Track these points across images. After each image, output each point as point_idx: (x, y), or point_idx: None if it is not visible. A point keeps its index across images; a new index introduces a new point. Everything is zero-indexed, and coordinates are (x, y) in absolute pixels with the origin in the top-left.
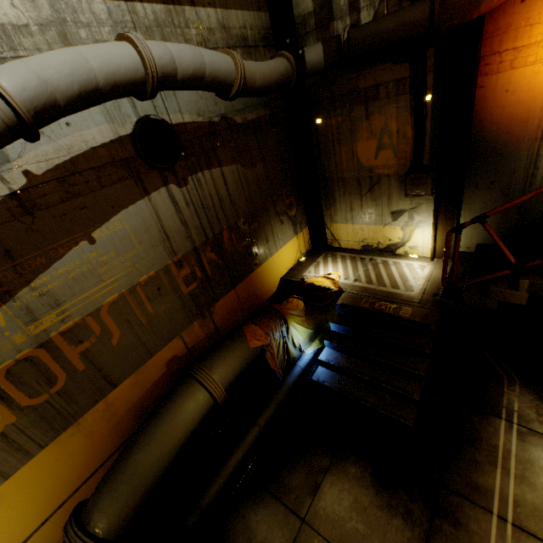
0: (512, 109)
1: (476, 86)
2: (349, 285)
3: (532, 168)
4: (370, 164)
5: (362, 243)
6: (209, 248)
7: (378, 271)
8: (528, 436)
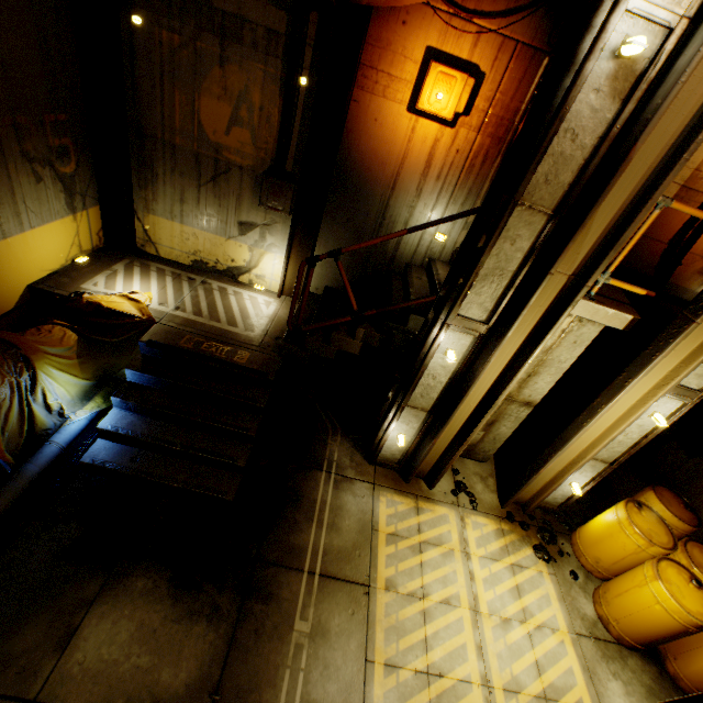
0: (377, 145)
1: (352, 98)
2: (167, 314)
3: (382, 217)
4: (218, 139)
5: (194, 256)
6: None
7: (213, 301)
8: (342, 483)
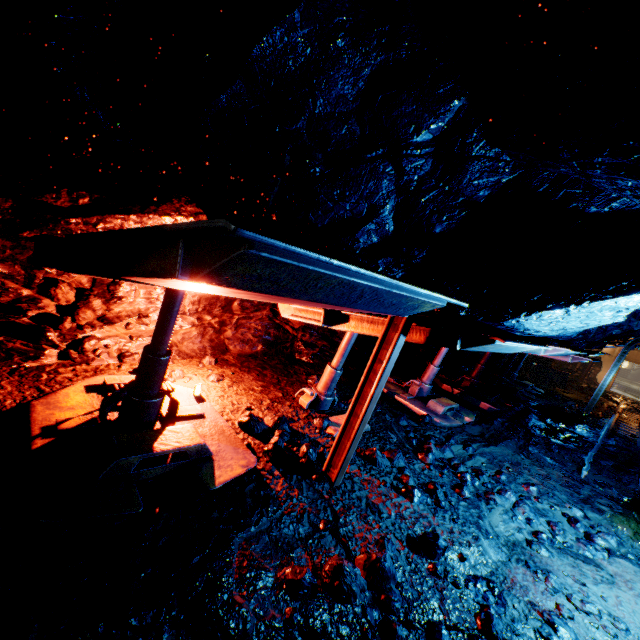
0: None
1: None
2: None
3: None
4: None
5: None
6: None
7: None
8: None
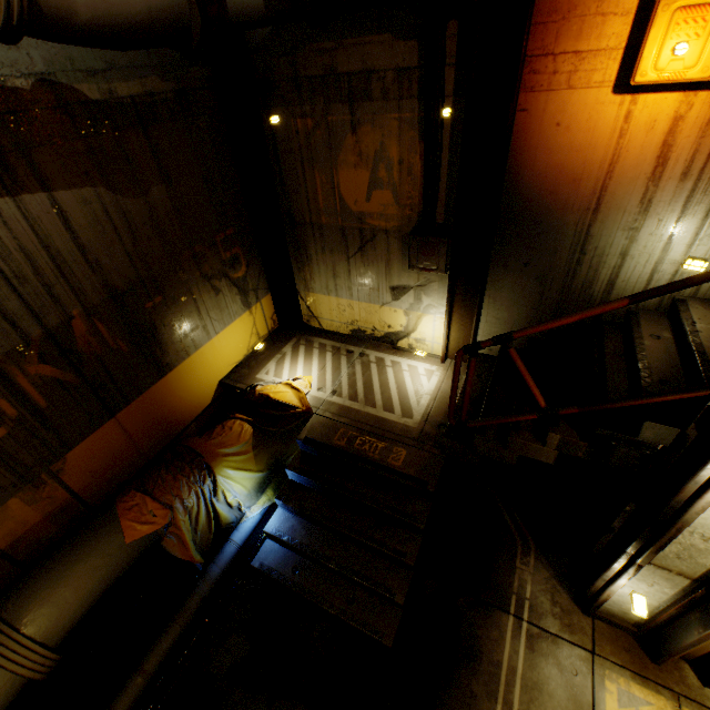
0: (563, 157)
1: (517, 108)
2: (324, 402)
3: (579, 251)
4: (360, 208)
5: (352, 325)
6: (36, 356)
7: (369, 378)
8: (539, 641)
